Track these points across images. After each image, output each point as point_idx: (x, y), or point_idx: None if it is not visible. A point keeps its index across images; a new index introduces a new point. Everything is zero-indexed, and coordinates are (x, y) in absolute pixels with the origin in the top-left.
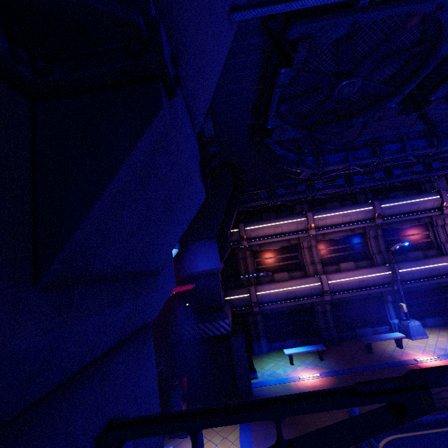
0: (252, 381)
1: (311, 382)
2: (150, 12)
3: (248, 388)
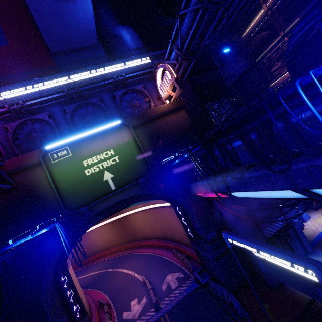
0: None
1: None
2: None
3: None
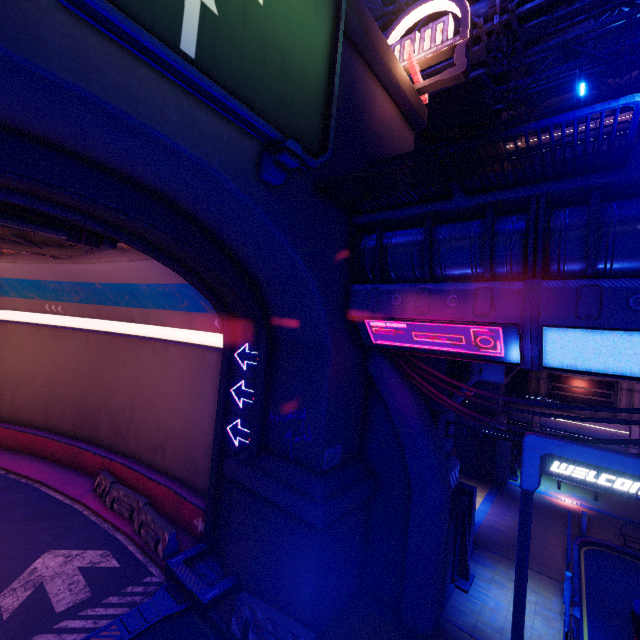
0: (510, 481)
1: (566, 504)
2: (470, 365)
3: (503, 480)
